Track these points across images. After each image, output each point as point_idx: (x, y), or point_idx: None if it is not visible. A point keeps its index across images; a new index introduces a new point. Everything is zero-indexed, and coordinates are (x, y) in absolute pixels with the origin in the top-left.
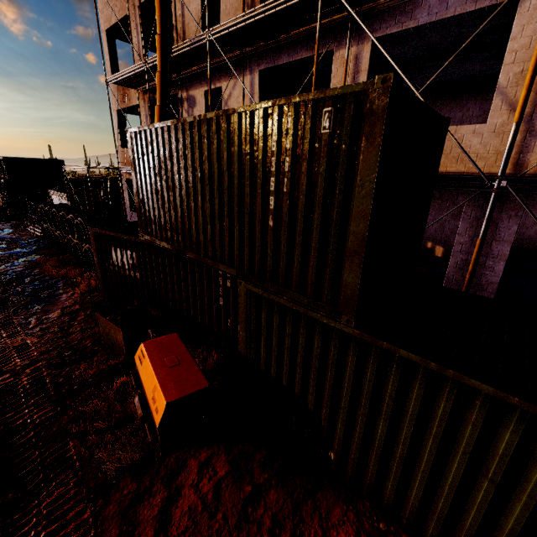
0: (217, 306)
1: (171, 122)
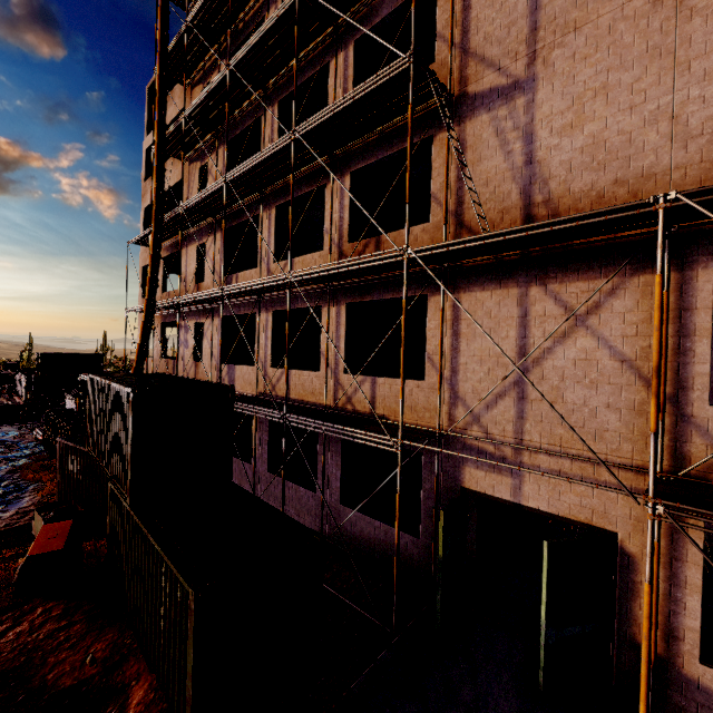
0: None
1: (100, 379)
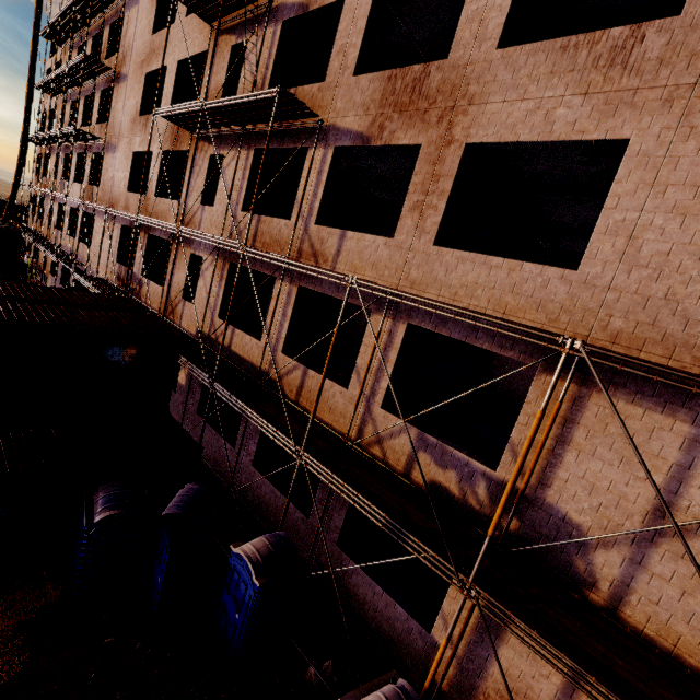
0: None
1: None
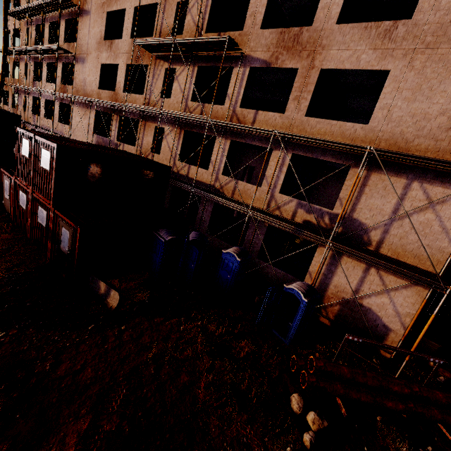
0: None
1: None
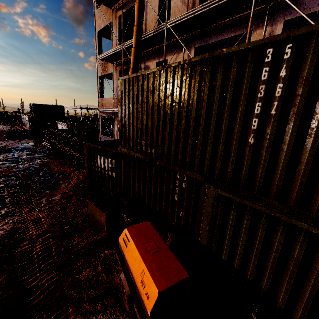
0: (173, 201)
1: (157, 69)
